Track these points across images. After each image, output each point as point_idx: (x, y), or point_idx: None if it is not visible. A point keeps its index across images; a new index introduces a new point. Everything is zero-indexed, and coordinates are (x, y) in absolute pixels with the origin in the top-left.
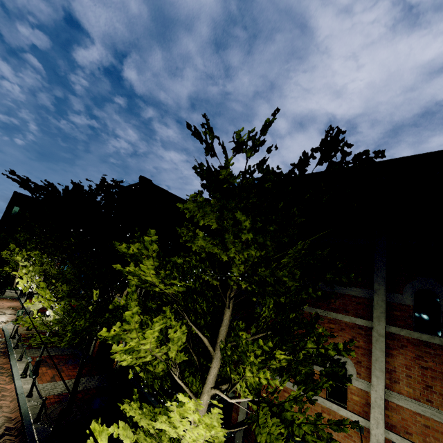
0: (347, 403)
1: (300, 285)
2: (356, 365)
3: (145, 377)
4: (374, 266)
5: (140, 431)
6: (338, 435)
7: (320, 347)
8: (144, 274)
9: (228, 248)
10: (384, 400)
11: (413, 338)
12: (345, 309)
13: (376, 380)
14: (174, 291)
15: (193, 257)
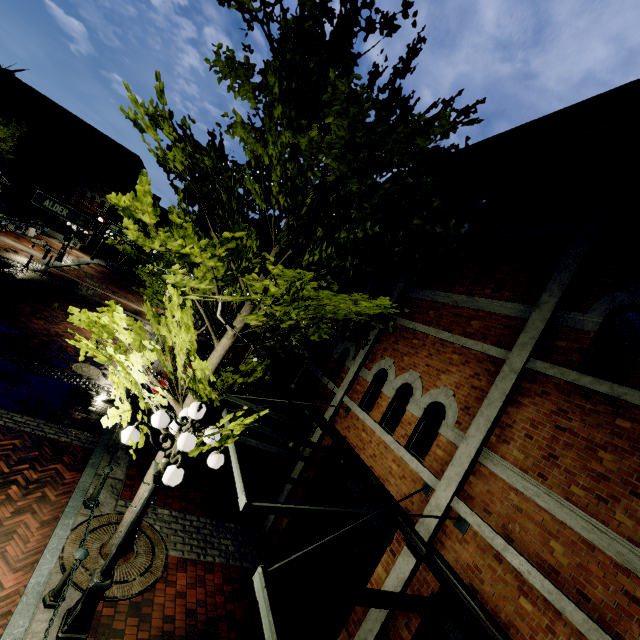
0: (426, 457)
1: (374, 234)
2: (461, 411)
3: (157, 272)
4: (558, 267)
5: (154, 340)
6: (397, 492)
7: (427, 383)
8: (143, 122)
9: (267, 142)
10: (473, 459)
11: (567, 382)
12: (484, 335)
13: (474, 430)
14: (181, 164)
15: (247, 171)
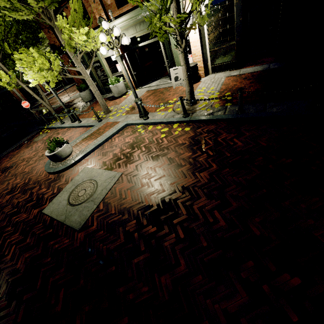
0: None
1: None
2: None
3: None
4: None
5: None
6: None
7: None
8: None
9: None
10: None
11: None
12: None
13: None
14: None
15: None
